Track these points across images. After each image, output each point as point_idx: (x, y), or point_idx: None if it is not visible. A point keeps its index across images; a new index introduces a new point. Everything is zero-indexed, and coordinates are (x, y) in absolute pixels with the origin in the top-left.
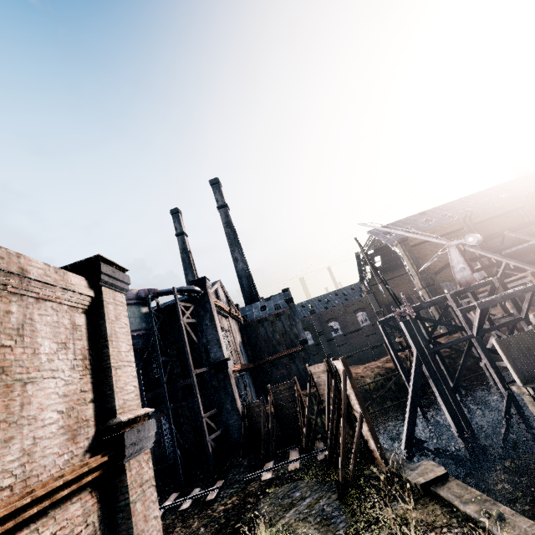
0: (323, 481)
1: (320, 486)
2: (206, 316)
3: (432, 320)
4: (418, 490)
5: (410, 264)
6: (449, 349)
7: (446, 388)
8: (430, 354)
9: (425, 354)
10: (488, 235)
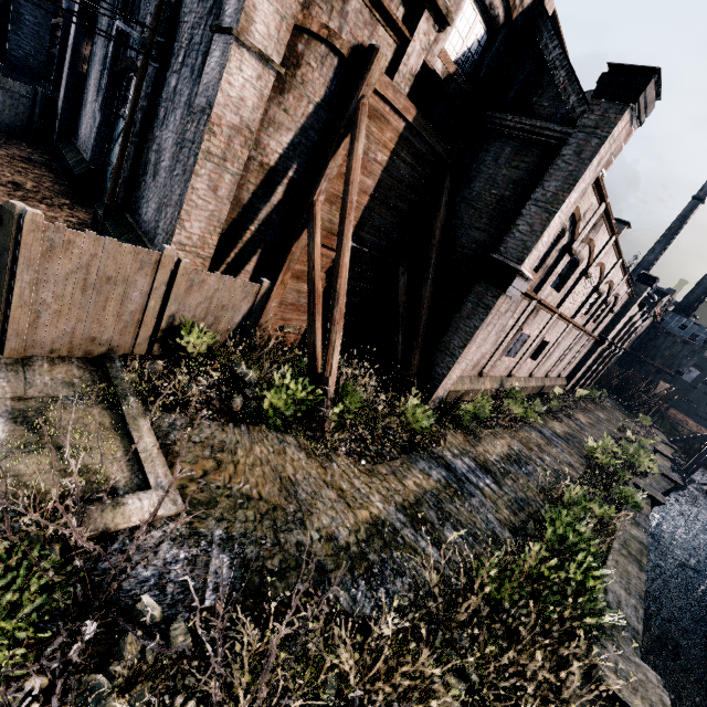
0: (621, 406)
1: (619, 405)
2: None
3: None
4: (649, 425)
5: None
6: None
7: None
8: None
9: None
10: None
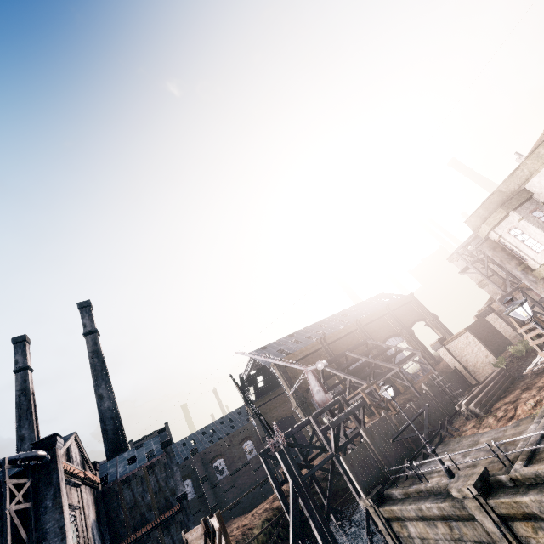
0: None
1: None
2: (49, 492)
3: (302, 445)
4: None
5: (286, 384)
6: (322, 470)
7: (320, 518)
8: (303, 482)
9: (299, 483)
10: (336, 355)
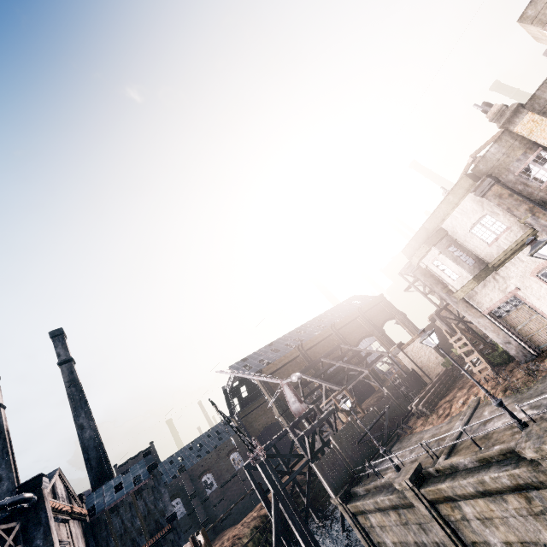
0: None
1: None
2: (39, 532)
3: (280, 455)
4: None
5: (268, 394)
6: (303, 474)
7: (300, 520)
8: (283, 489)
9: (279, 491)
10: (312, 362)
